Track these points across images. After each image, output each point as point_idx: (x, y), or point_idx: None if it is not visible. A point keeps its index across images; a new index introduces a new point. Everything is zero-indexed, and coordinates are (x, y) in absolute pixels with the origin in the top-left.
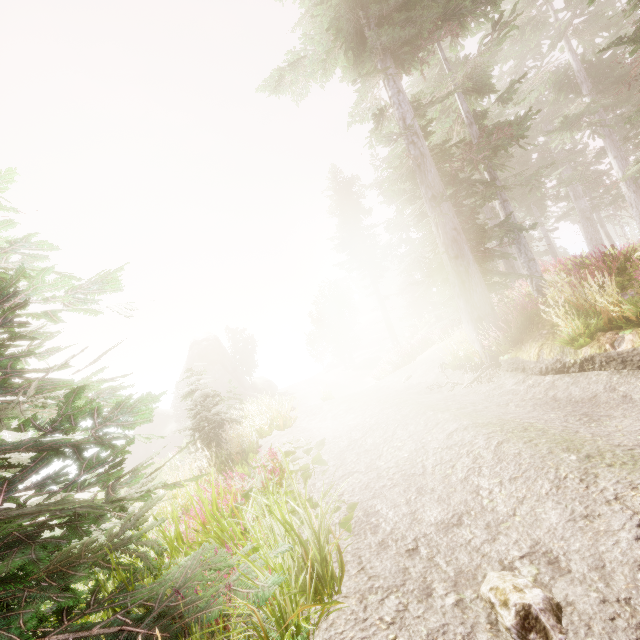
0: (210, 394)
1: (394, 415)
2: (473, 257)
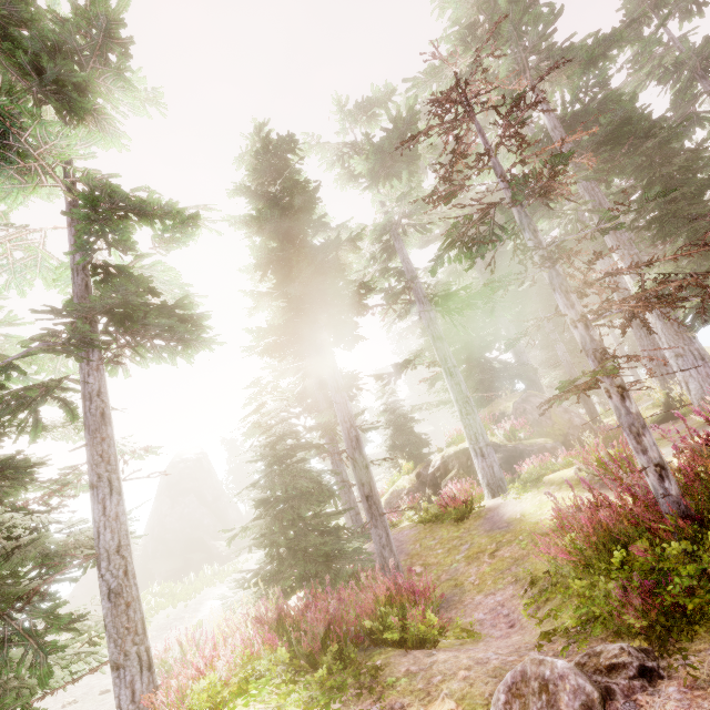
0: None
1: None
2: None
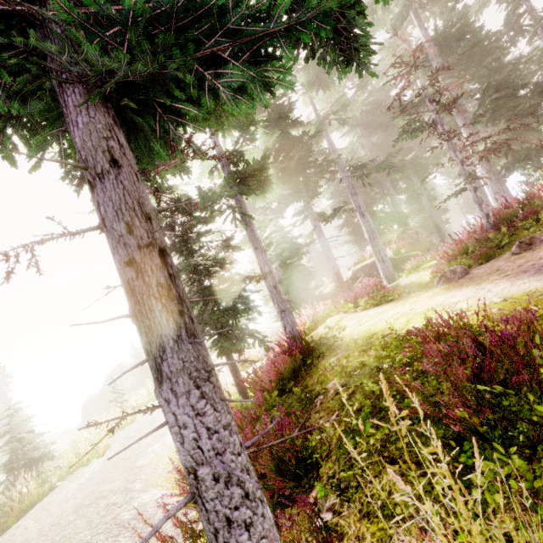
0: (25, 432)
1: (51, 540)
2: None
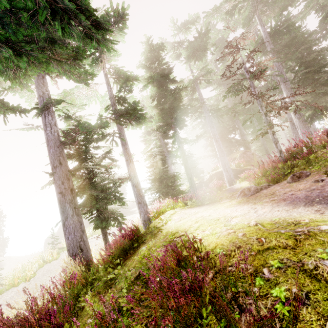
0: None
1: None
2: (75, 211)
